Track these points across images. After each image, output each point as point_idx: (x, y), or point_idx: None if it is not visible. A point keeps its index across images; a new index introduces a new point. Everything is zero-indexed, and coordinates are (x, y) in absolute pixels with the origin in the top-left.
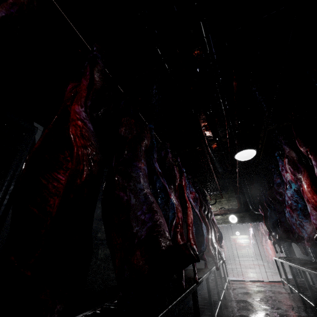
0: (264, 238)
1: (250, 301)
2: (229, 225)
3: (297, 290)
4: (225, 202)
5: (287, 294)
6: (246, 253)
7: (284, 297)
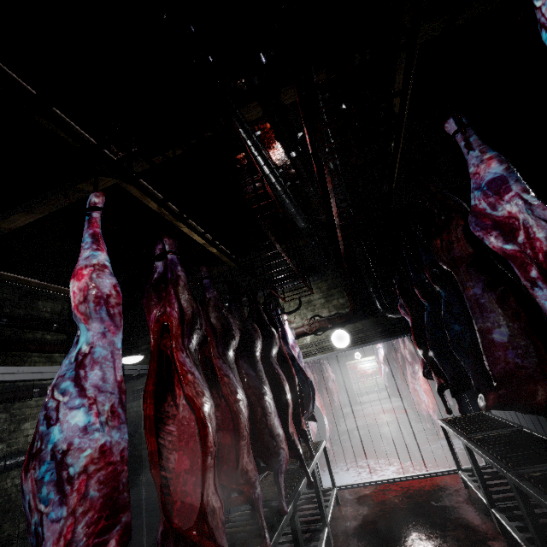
0: (410, 369)
1: None
2: None
3: None
4: (321, 303)
5: (495, 546)
6: (374, 386)
7: None
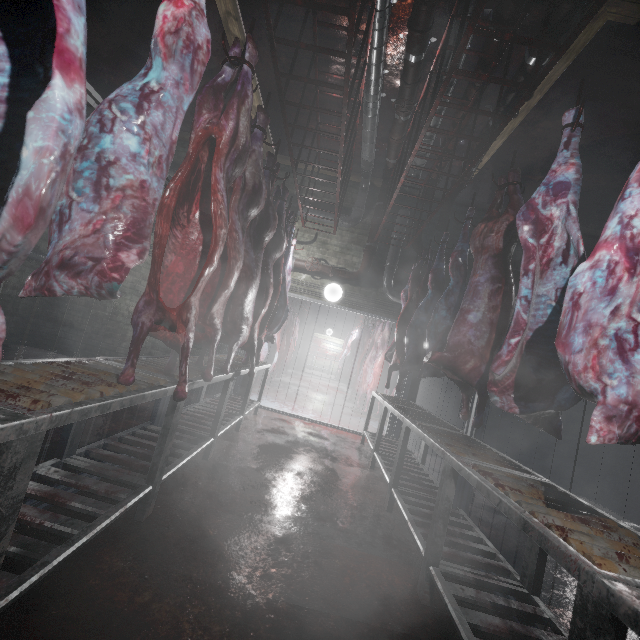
0: (373, 354)
1: (268, 477)
2: (322, 314)
3: (393, 481)
4: (336, 251)
5: (361, 471)
6: (326, 367)
7: (352, 479)
